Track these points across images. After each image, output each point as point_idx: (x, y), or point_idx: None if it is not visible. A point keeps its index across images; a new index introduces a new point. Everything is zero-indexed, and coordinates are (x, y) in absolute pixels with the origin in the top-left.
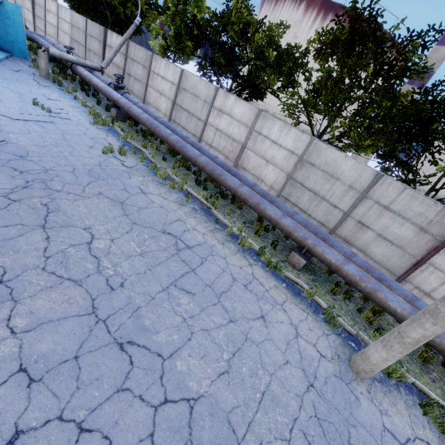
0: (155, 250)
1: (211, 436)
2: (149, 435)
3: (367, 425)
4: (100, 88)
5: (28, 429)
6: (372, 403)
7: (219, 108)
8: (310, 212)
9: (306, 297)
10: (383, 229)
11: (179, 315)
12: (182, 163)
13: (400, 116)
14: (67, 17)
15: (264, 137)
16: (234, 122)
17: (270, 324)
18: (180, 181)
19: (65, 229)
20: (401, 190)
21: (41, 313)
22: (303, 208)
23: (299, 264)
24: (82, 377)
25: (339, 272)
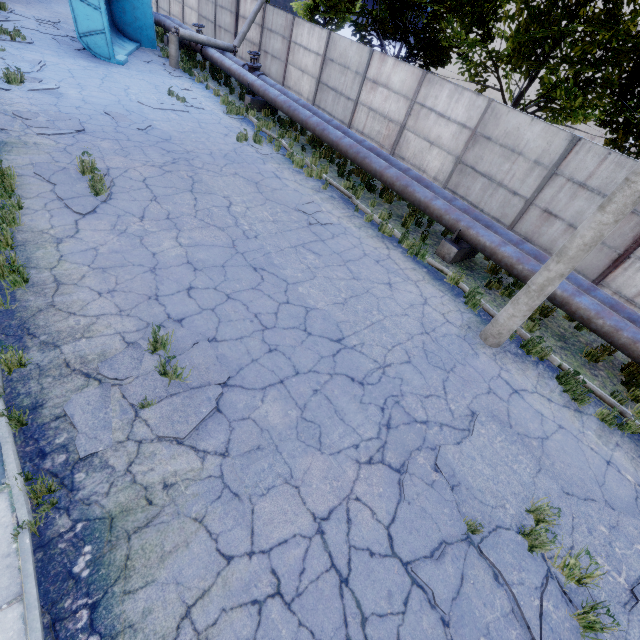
0: (286, 221)
1: (321, 327)
2: (274, 313)
3: (479, 369)
4: (233, 72)
5: (197, 288)
6: (493, 361)
7: (373, 78)
8: (482, 206)
9: (450, 284)
10: (576, 217)
11: (304, 264)
12: (324, 154)
13: (628, 52)
14: None
15: (429, 110)
16: (392, 95)
17: (396, 290)
18: (318, 168)
19: (208, 195)
20: (603, 156)
21: (197, 240)
22: (474, 201)
23: (449, 255)
24: (228, 276)
25: (494, 256)
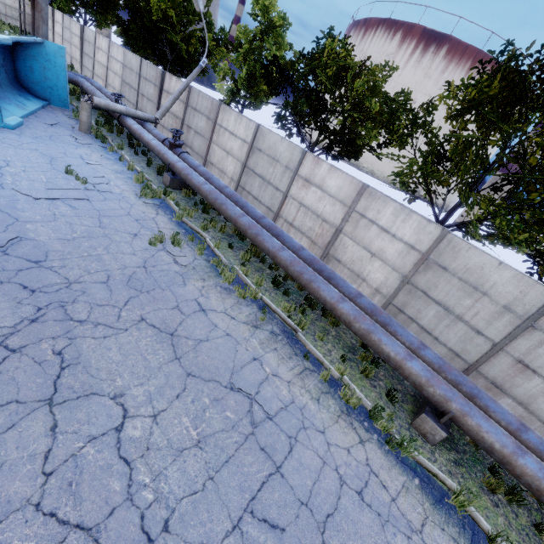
0: (219, 430)
1: None
2: None
3: None
4: (152, 147)
5: None
6: None
7: (306, 177)
8: (437, 334)
9: (454, 507)
10: None
11: None
12: (254, 253)
13: None
14: (119, 55)
15: (369, 221)
16: (326, 197)
17: None
18: (253, 288)
19: (84, 403)
20: None
21: None
22: (426, 326)
23: (434, 436)
24: None
25: (508, 466)
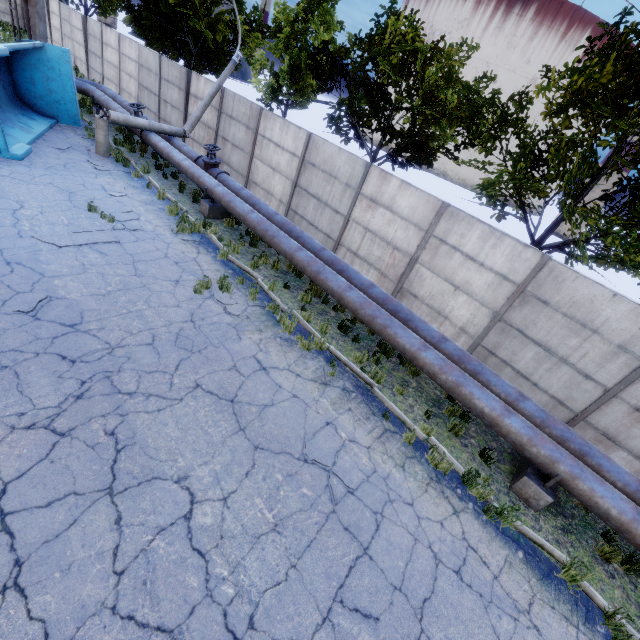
0: (297, 511)
1: None
2: None
3: None
4: (184, 169)
5: None
6: None
7: (371, 196)
8: (536, 379)
9: (564, 581)
10: None
11: None
12: (315, 292)
13: None
14: (132, 52)
15: (451, 248)
16: (397, 220)
17: None
18: (318, 337)
19: (147, 490)
20: None
21: None
22: (523, 370)
23: (537, 501)
24: None
25: (627, 534)
